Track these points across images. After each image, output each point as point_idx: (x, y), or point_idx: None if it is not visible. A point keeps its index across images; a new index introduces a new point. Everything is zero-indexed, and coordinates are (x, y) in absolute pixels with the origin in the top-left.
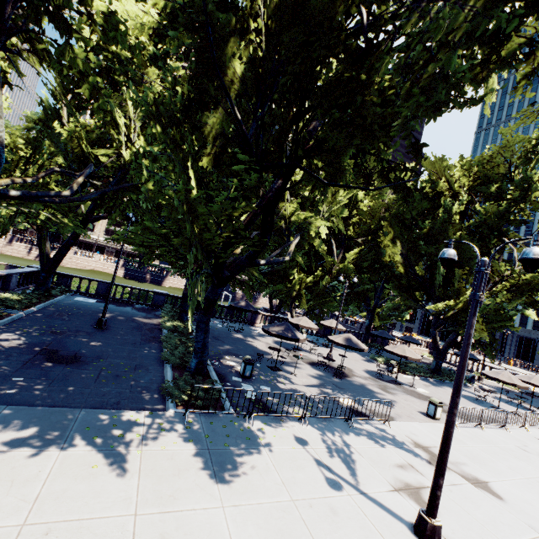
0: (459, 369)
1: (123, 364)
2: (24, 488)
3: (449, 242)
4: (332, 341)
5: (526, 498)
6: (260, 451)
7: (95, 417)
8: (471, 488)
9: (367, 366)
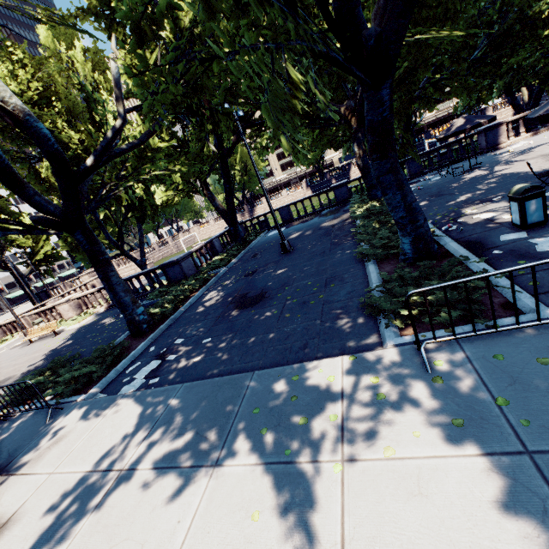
0: None
1: (310, 284)
2: None
3: None
4: None
5: None
6: None
7: (268, 384)
8: None
9: None
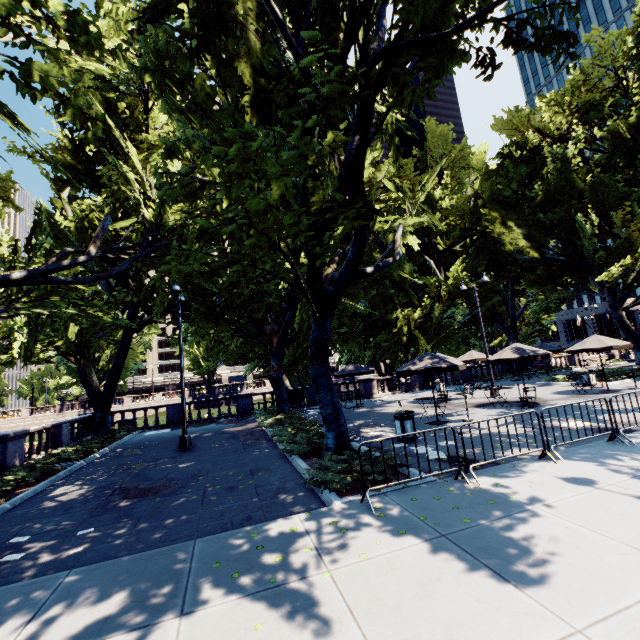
0: None
1: (232, 473)
2: None
3: None
4: (497, 361)
5: None
6: (533, 513)
7: (221, 544)
8: None
9: (551, 389)
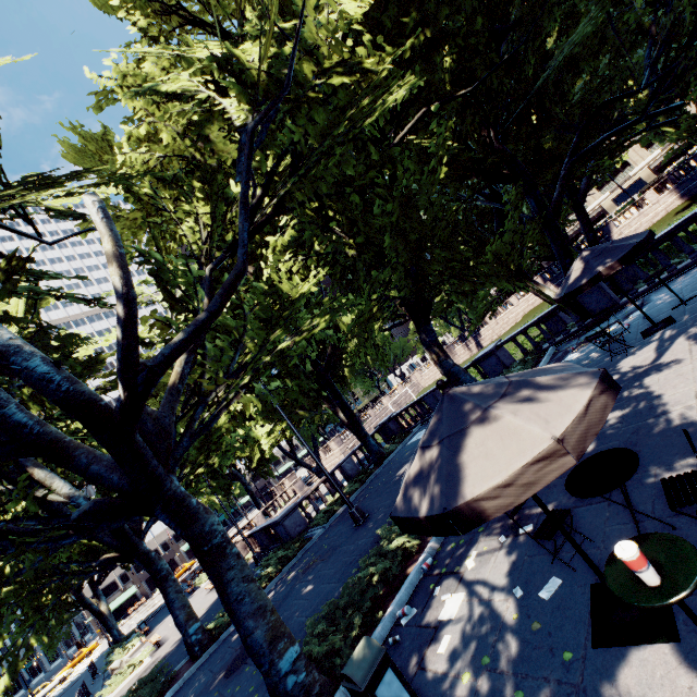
0: None
1: None
2: None
3: None
4: None
5: None
6: None
7: None
8: None
9: None
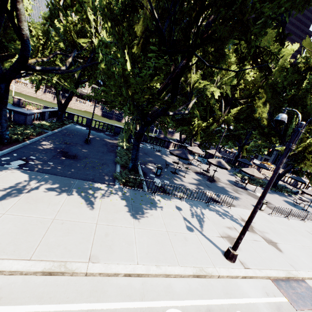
0: (267, 185)
1: (97, 161)
2: (53, 206)
3: (284, 109)
4: (209, 162)
5: (297, 254)
6: (156, 209)
7: (82, 184)
8: (265, 244)
9: (230, 178)
